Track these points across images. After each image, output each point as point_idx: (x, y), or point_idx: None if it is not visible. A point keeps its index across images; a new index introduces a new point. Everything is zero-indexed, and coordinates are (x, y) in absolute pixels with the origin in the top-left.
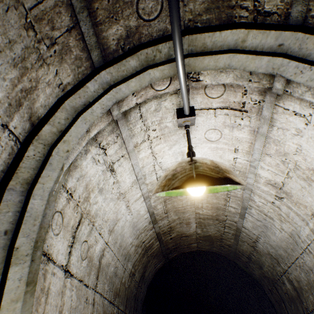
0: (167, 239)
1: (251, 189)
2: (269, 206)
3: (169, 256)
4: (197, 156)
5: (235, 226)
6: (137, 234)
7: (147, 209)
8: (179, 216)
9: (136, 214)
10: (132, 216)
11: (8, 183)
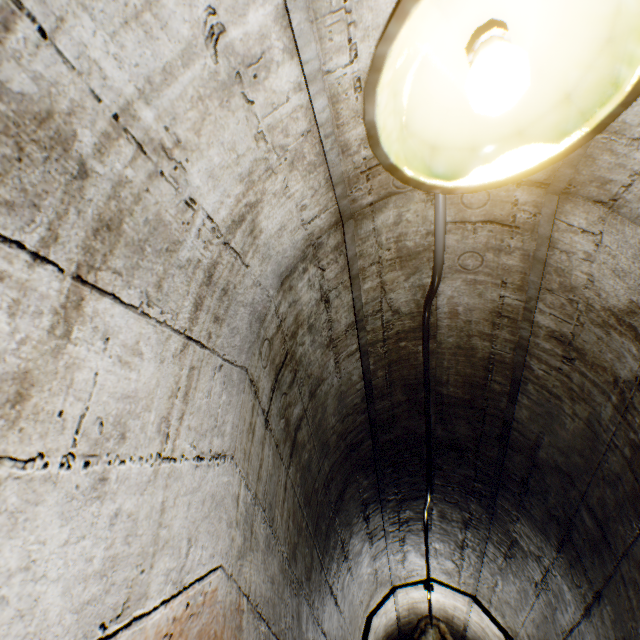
0: (404, 627)
1: (468, 620)
2: (480, 633)
3: (403, 638)
4: (433, 595)
5: (461, 632)
6: (386, 628)
7: (396, 614)
8: (417, 615)
9: (389, 618)
10: (386, 619)
11: (363, 637)
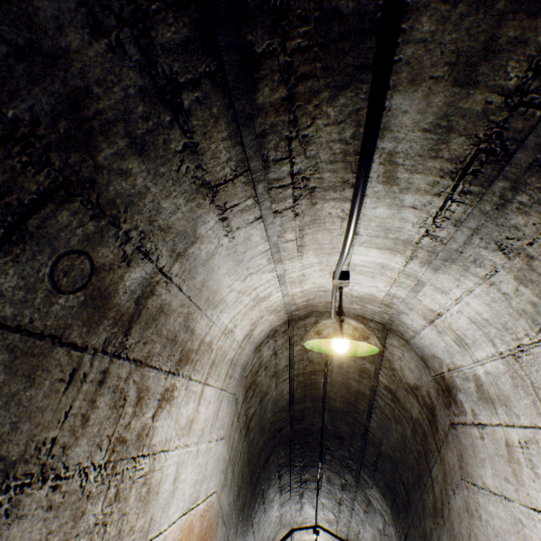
0: None
1: None
2: None
3: None
4: (319, 539)
5: None
6: None
7: None
8: None
9: None
10: None
11: None
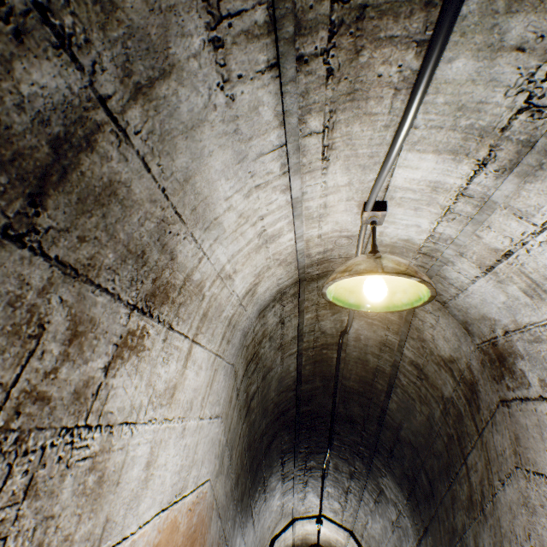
0: None
1: None
2: None
3: None
4: (322, 529)
5: None
6: None
7: (292, 542)
8: (307, 545)
9: (286, 544)
10: (284, 545)
11: None
